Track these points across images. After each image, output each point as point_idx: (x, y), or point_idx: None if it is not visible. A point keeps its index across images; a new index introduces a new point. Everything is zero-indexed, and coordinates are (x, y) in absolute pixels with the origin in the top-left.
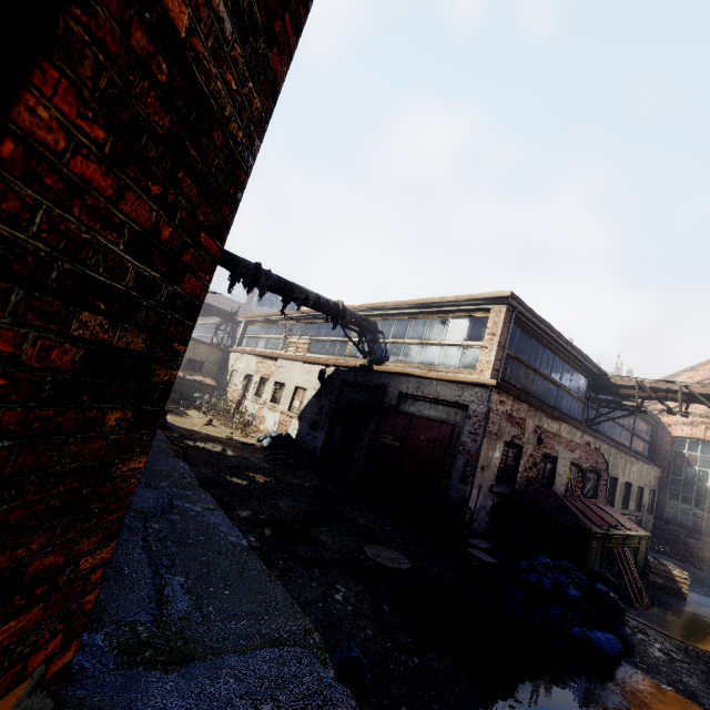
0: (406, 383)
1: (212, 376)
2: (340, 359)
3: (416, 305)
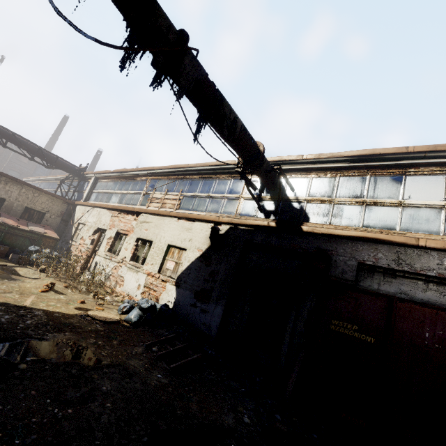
0: (370, 251)
1: (53, 228)
2: (230, 217)
3: (352, 158)
